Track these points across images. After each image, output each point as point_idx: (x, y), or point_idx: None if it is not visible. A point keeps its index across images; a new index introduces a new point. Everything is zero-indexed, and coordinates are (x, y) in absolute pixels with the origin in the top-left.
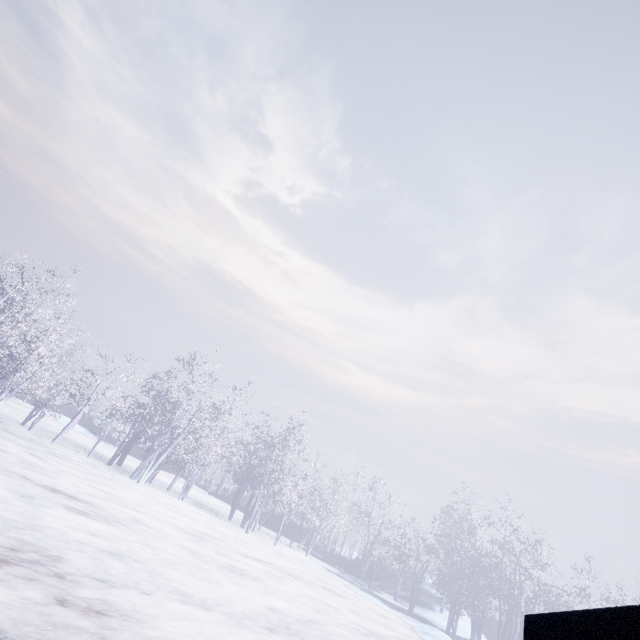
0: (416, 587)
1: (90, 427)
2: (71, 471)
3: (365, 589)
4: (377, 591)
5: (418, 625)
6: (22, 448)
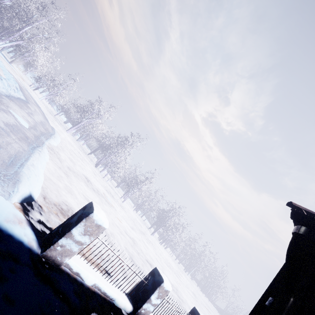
0: None
1: (145, 216)
2: (193, 285)
3: None
4: None
5: None
6: (186, 276)
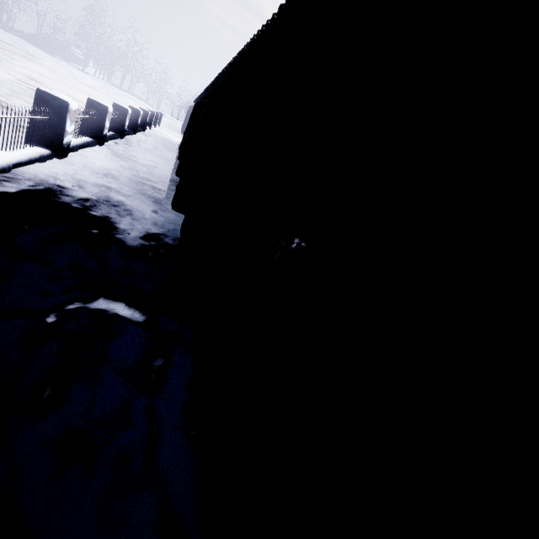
0: (69, 53)
1: None
2: None
3: (55, 57)
4: (54, 56)
5: (95, 78)
6: None
